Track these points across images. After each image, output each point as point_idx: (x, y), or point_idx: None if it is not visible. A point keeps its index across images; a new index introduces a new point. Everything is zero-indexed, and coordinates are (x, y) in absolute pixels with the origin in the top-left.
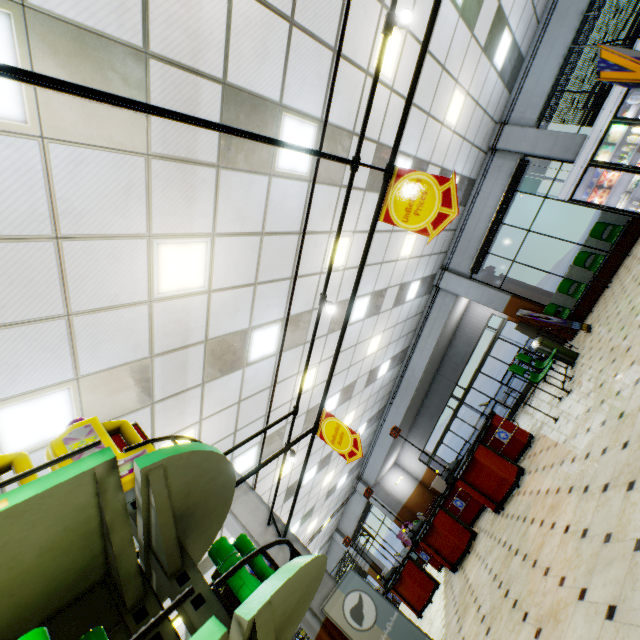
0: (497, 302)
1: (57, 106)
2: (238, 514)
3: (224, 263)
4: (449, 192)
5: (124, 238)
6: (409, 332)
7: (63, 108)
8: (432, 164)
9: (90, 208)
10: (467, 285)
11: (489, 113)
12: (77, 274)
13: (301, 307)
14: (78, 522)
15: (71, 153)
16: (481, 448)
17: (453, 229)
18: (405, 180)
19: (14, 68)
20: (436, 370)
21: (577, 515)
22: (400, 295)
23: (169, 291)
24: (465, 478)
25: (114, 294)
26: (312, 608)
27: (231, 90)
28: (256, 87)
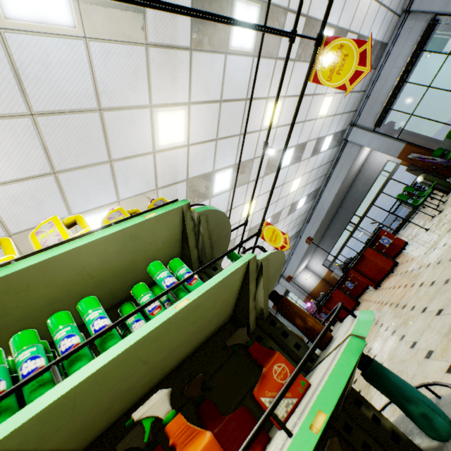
0: (393, 149)
1: (91, 12)
2: None
3: (196, 124)
4: (365, 53)
5: (136, 108)
6: (321, 176)
7: (94, 13)
8: (350, 32)
9: (116, 88)
10: (370, 137)
11: None
12: (113, 134)
13: (246, 156)
14: (175, 232)
15: (102, 48)
16: (369, 249)
17: (363, 90)
18: (331, 46)
19: None
20: (339, 204)
21: (430, 276)
22: (316, 147)
23: (164, 145)
24: (355, 268)
25: (134, 147)
26: None
27: None
28: None
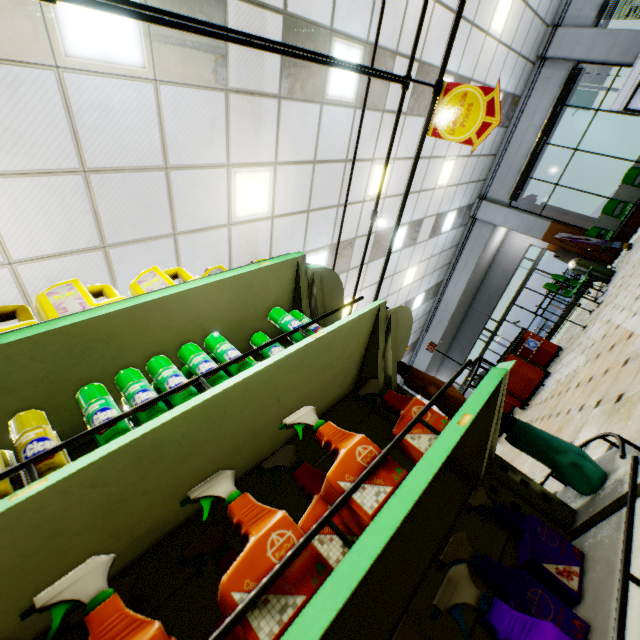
0: (536, 229)
1: (164, 51)
2: None
3: (284, 191)
4: (493, 102)
5: (211, 168)
6: (443, 265)
7: (168, 52)
8: (474, 81)
9: (187, 141)
10: (505, 214)
11: (540, 15)
12: (180, 199)
13: (346, 235)
14: (287, 291)
15: (174, 93)
16: (511, 356)
17: (493, 154)
18: (453, 94)
19: (219, 26)
20: (469, 304)
21: (587, 373)
22: (436, 226)
23: (243, 216)
24: None
25: (204, 218)
26: None
27: (290, 20)
28: (311, 14)
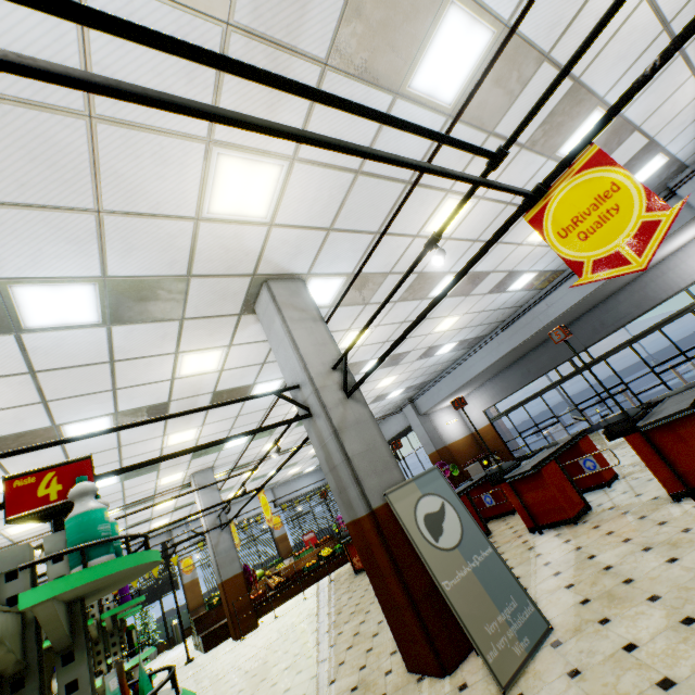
0: None
1: None
2: (297, 338)
3: None
4: None
5: None
6: None
7: None
8: None
9: None
10: None
11: None
12: None
13: (540, 26)
14: None
15: None
16: None
17: None
18: None
19: None
20: (570, 322)
21: None
22: (631, 164)
23: None
24: (650, 436)
25: None
26: (363, 488)
27: None
28: None
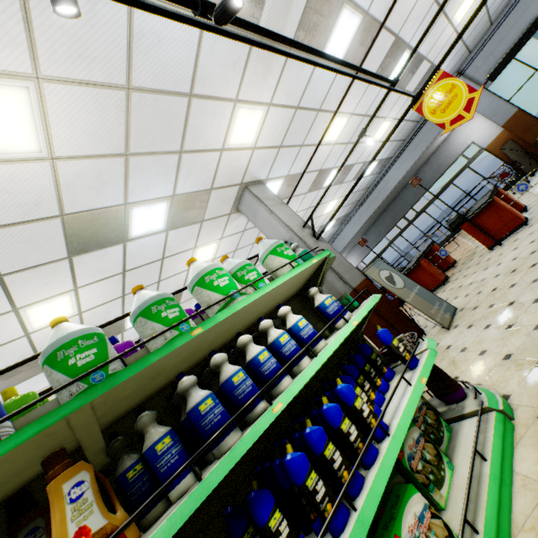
0: (501, 115)
1: None
2: (278, 215)
3: None
4: None
5: None
6: (400, 140)
7: None
8: None
9: None
10: None
11: None
12: None
13: (380, 11)
14: None
15: None
16: (496, 198)
17: (491, 22)
18: None
19: None
20: (399, 192)
21: None
22: (423, 81)
23: None
24: (473, 221)
25: None
26: (345, 279)
27: None
28: None
